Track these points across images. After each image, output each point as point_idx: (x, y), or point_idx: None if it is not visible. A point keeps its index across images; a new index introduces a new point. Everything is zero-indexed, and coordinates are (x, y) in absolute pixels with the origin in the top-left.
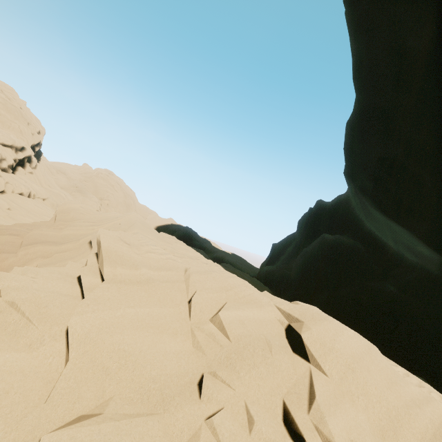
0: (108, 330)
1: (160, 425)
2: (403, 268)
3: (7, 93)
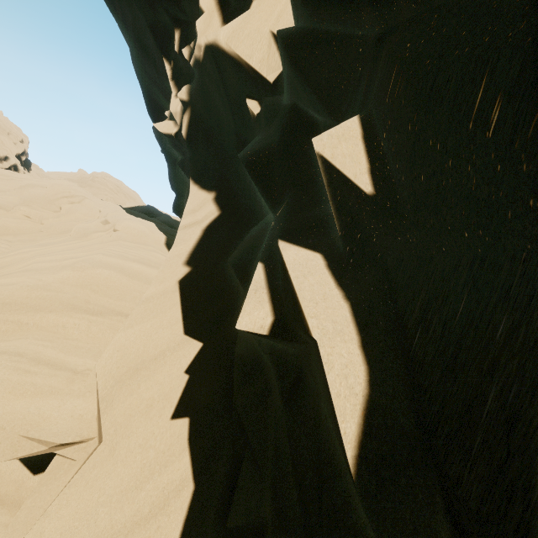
0: None
1: None
2: None
3: None
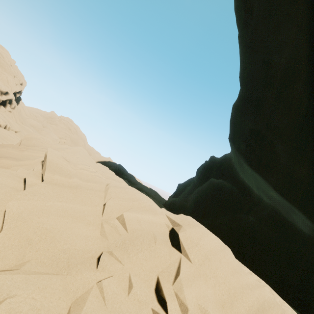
0: (37, 213)
1: (62, 282)
2: (261, 207)
3: (3, 53)
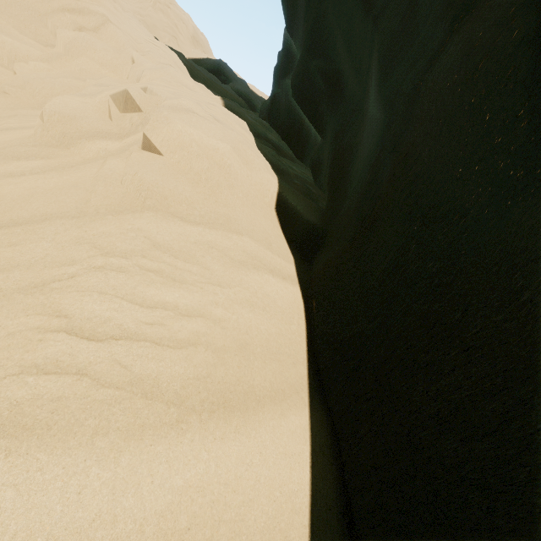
0: None
1: None
2: None
3: None
